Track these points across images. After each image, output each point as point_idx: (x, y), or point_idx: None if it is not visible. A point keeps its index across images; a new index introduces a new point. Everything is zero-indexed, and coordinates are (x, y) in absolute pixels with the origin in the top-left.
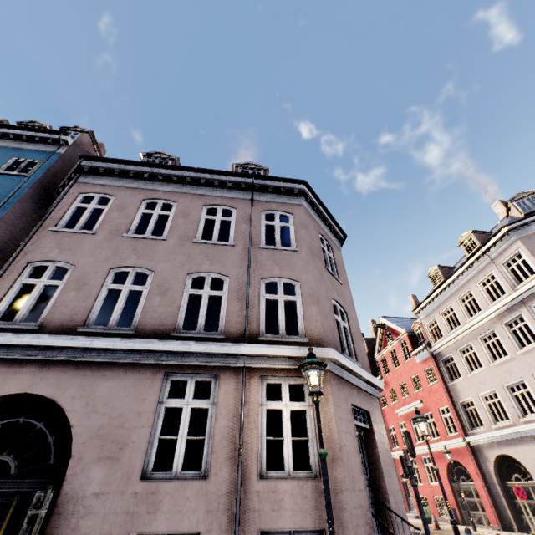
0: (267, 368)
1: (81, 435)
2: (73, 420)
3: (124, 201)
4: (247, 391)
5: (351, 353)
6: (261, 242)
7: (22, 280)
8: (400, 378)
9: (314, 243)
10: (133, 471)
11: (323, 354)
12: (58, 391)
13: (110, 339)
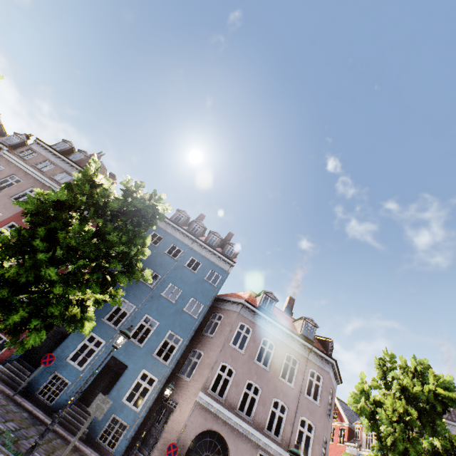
0: None
1: None
2: (231, 453)
3: (256, 336)
4: None
5: None
6: (305, 391)
7: (219, 371)
8: (329, 451)
9: (327, 400)
10: None
11: None
12: (228, 437)
13: (246, 424)
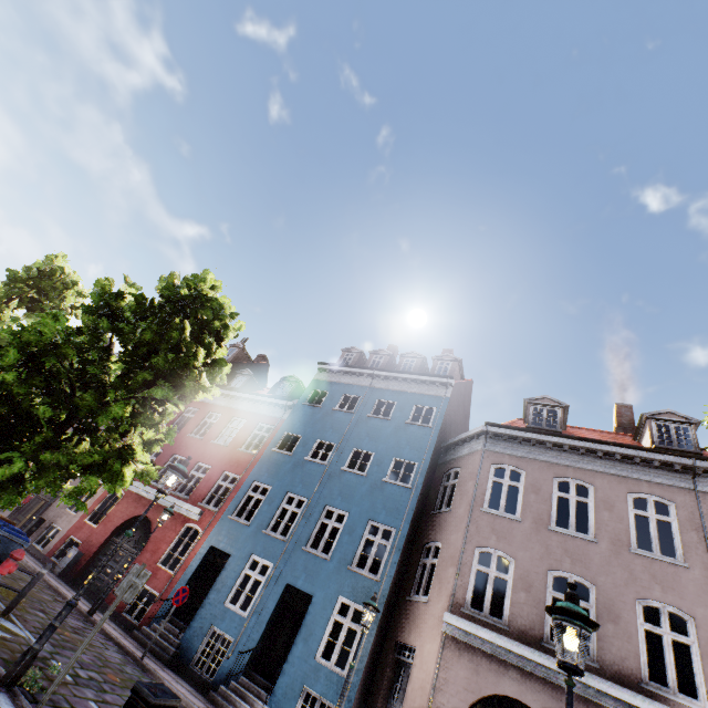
0: None
1: None
2: None
3: (536, 479)
4: None
5: None
6: None
7: (476, 565)
8: None
9: None
10: None
11: None
12: None
13: None
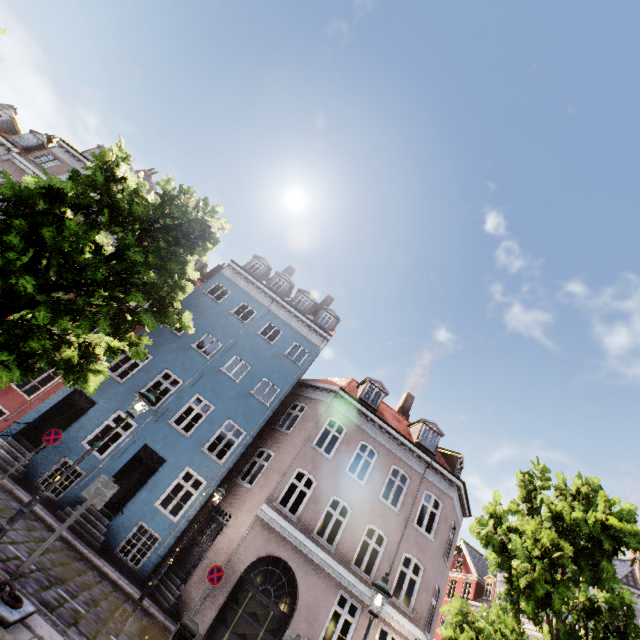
0: (386, 619)
1: (301, 601)
2: (300, 590)
3: (351, 437)
4: (372, 627)
5: (428, 625)
6: (414, 519)
7: (293, 479)
8: None
9: (446, 535)
10: (316, 635)
11: (417, 633)
12: (297, 569)
13: (325, 554)
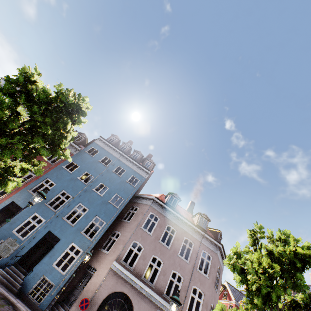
0: None
1: None
2: None
3: (162, 223)
4: None
5: None
6: (197, 266)
7: (131, 247)
8: None
9: (215, 274)
10: None
11: None
12: (133, 298)
13: (149, 289)
